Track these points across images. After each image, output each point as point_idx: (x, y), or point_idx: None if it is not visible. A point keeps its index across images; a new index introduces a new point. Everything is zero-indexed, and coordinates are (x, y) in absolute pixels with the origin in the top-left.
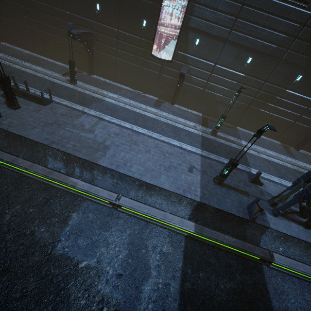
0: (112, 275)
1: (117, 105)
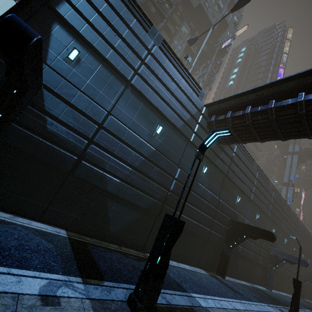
0: None
1: None
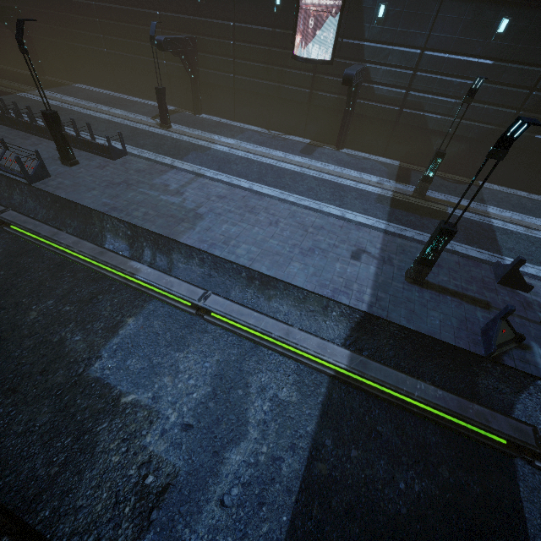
0: (174, 424)
1: (232, 155)
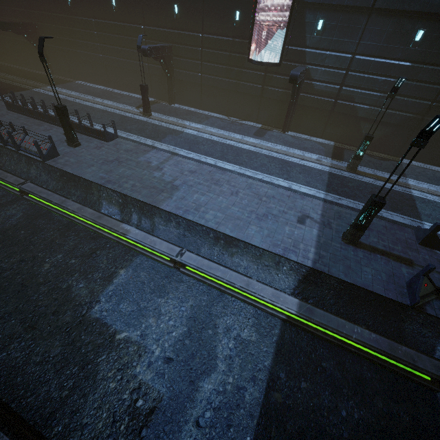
0: (158, 358)
1: (199, 137)
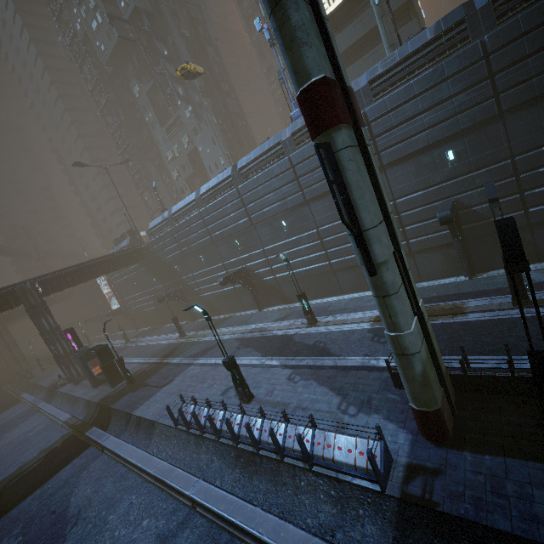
0: None
1: None
